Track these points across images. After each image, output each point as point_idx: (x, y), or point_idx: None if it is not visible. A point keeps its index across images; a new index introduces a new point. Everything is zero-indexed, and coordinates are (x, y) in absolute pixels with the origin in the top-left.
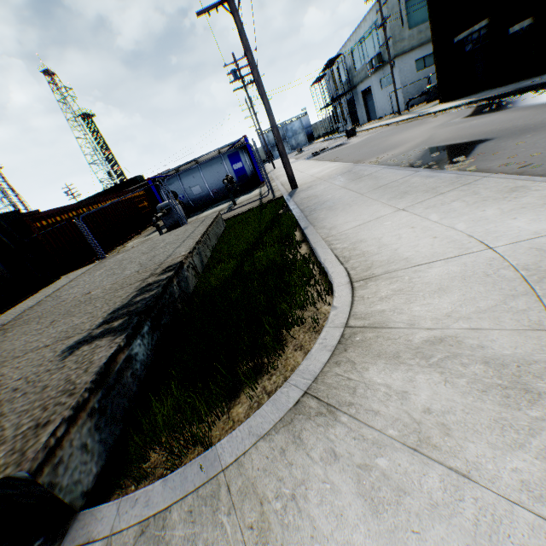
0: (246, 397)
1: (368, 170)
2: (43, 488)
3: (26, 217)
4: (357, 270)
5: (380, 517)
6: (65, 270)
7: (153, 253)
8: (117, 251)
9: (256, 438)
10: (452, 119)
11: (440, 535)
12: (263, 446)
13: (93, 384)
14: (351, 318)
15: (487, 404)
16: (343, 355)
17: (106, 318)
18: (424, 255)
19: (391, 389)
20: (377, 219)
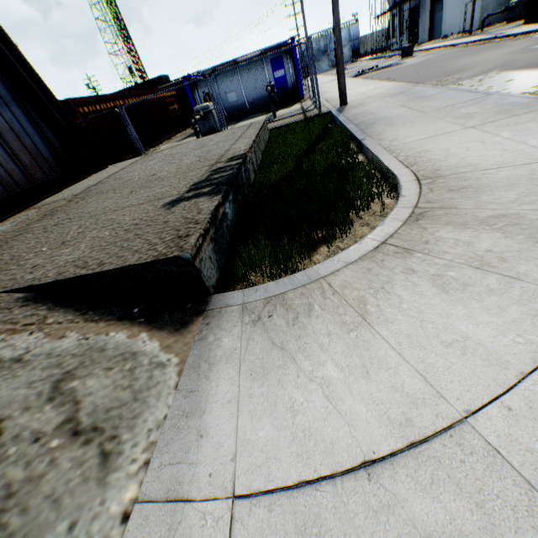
0: (322, 252)
1: (430, 91)
2: (195, 271)
3: (69, 100)
4: (424, 171)
5: (450, 295)
6: (105, 162)
7: (206, 149)
8: (150, 152)
9: (345, 264)
10: (536, 45)
11: (493, 301)
12: (352, 267)
13: (210, 220)
14: (419, 202)
15: (537, 248)
16: (414, 223)
17: (190, 188)
18: (492, 163)
19: (458, 241)
20: (443, 134)
